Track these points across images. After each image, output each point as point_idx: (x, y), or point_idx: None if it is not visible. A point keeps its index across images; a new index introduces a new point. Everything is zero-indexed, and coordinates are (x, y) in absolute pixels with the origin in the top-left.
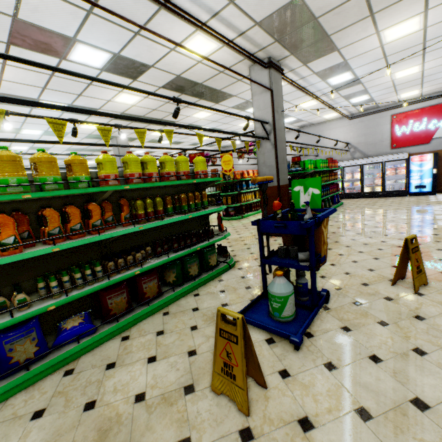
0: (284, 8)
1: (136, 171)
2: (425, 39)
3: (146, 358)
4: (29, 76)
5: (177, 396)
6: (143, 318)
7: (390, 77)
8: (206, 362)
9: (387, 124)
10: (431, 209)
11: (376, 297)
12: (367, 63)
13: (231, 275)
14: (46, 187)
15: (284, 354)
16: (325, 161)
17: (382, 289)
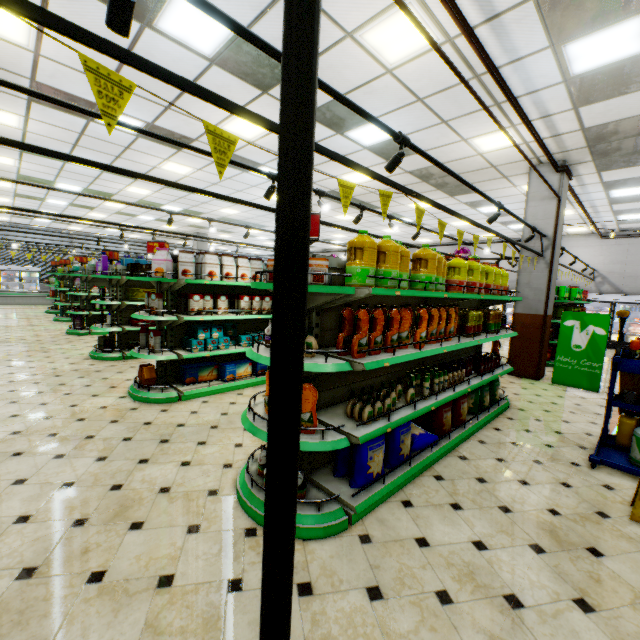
0: (627, 120)
1: (478, 280)
2: None
3: (515, 480)
4: None
5: (595, 518)
6: (461, 442)
7: None
8: (594, 495)
9: None
10: None
11: None
12: None
13: (518, 415)
14: (436, 287)
15: None
16: (580, 292)
17: None
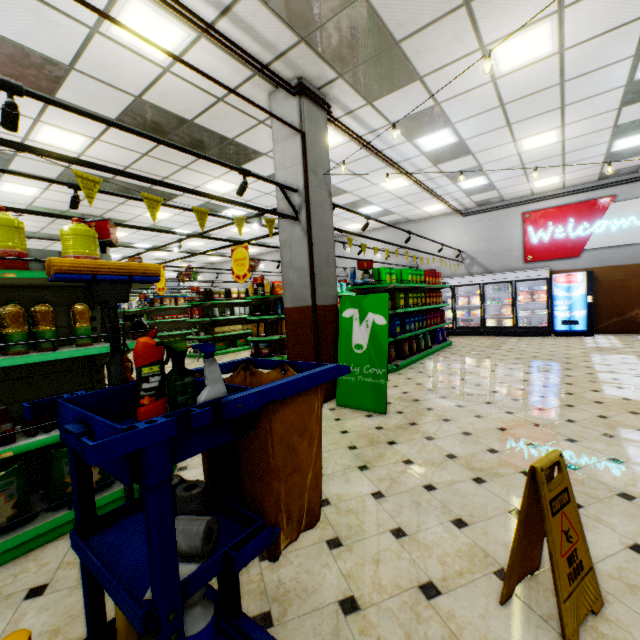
0: None
1: None
2: (563, 75)
3: None
4: None
5: None
6: None
7: (515, 146)
8: None
9: (516, 226)
10: (589, 361)
11: None
12: (475, 115)
13: None
14: None
15: None
16: (418, 273)
17: (471, 623)
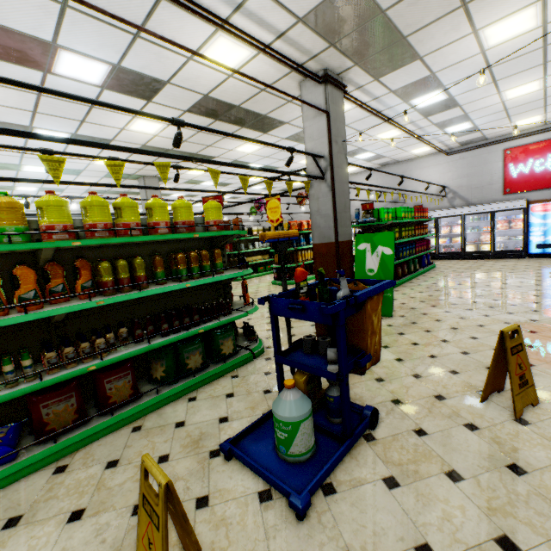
0: None
1: (100, 220)
2: (546, 41)
3: (68, 512)
4: (10, 96)
5: None
6: (102, 435)
7: (499, 96)
8: None
9: (497, 162)
10: None
11: (453, 422)
12: (465, 78)
13: (252, 369)
14: None
15: (277, 527)
16: (409, 210)
17: (464, 408)
